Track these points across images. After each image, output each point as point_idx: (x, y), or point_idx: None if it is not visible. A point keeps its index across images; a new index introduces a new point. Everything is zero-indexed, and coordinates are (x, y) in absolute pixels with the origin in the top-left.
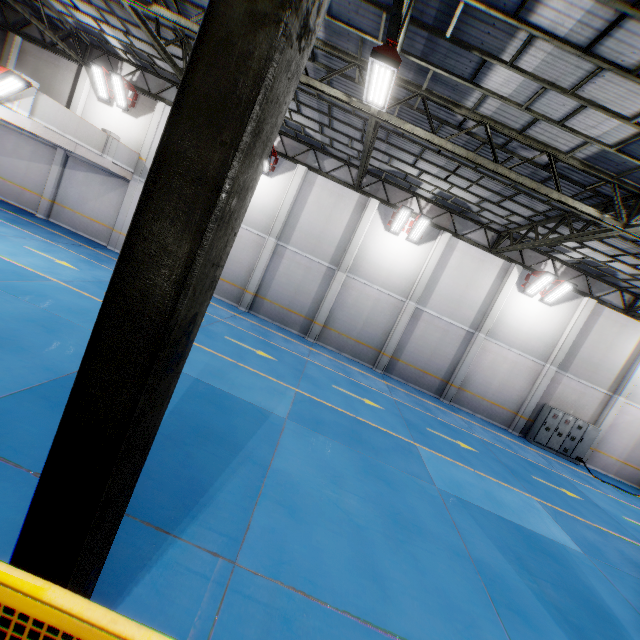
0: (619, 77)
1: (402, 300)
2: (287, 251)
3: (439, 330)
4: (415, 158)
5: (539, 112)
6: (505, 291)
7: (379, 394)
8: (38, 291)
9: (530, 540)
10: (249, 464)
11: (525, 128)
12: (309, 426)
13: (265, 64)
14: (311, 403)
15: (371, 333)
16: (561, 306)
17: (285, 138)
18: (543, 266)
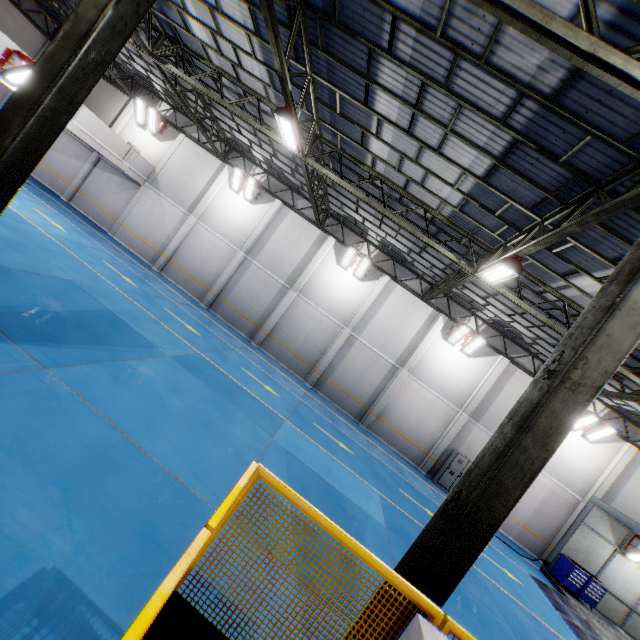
0: (434, 154)
1: (341, 326)
2: (252, 265)
3: (368, 359)
4: (356, 206)
5: (408, 175)
6: (430, 335)
7: (288, 391)
8: (22, 229)
9: (333, 495)
10: (107, 352)
11: (405, 186)
12: (186, 367)
13: (65, 64)
14: (205, 362)
15: (308, 349)
16: (479, 359)
17: (271, 177)
18: (467, 321)
